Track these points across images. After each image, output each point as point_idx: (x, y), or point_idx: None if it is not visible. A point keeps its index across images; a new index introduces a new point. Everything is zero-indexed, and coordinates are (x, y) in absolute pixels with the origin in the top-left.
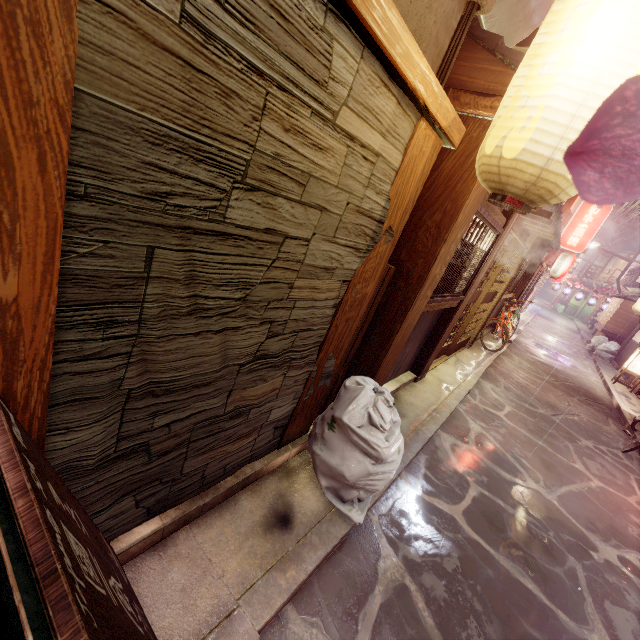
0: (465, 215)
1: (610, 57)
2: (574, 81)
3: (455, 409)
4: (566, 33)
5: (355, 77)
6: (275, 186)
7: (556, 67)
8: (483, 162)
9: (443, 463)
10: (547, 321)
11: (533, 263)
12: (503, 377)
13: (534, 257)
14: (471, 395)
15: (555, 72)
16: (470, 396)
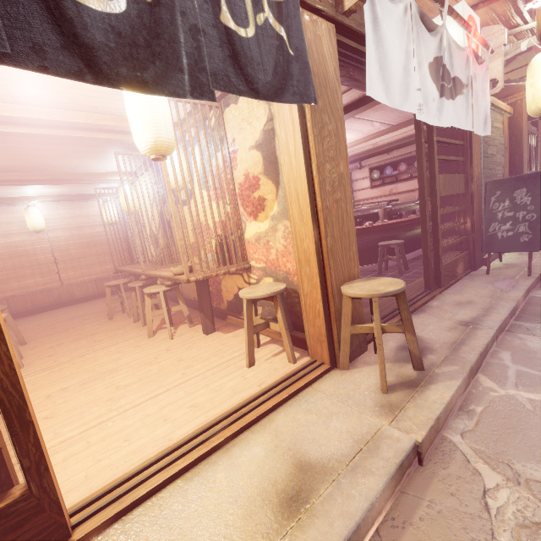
0: (524, 132)
1: None
2: None
3: None
4: (539, 78)
5: (494, 116)
6: (490, 144)
7: None
8: (533, 112)
9: None
10: None
11: None
12: None
13: None
14: None
15: None
16: None
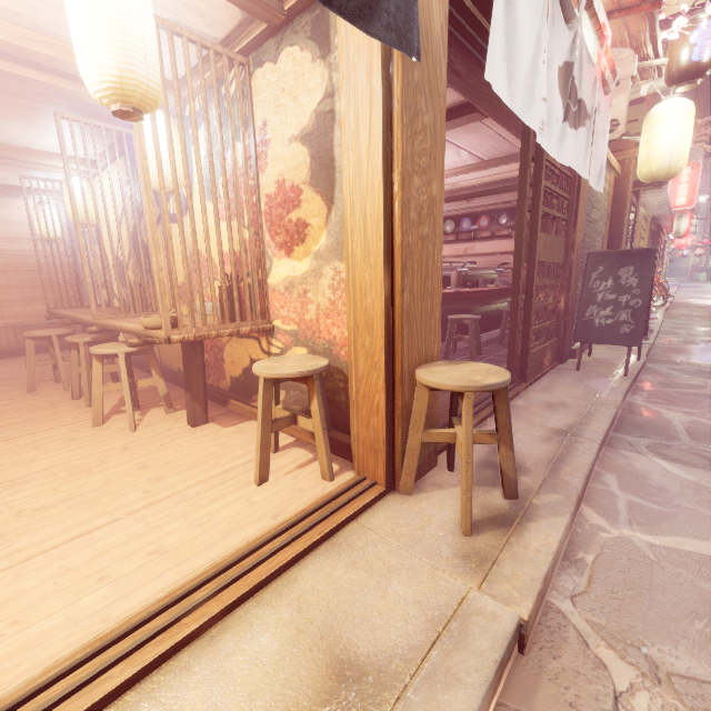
0: (628, 200)
1: (674, 135)
2: (666, 144)
3: (660, 329)
4: (656, 134)
5: None
6: (595, 206)
7: (658, 143)
8: (644, 175)
9: (674, 340)
10: (694, 288)
11: (655, 231)
12: (681, 316)
13: (654, 225)
14: (665, 324)
15: (659, 144)
16: (664, 325)
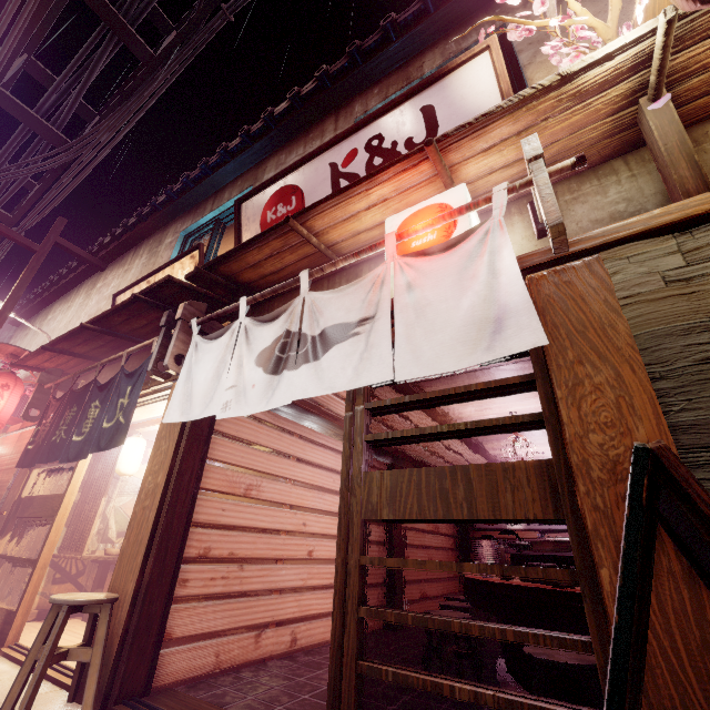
0: None
1: None
2: None
3: None
4: None
5: None
6: None
7: None
8: None
9: None
10: None
11: None
12: None
13: None
14: None
15: None
16: None
